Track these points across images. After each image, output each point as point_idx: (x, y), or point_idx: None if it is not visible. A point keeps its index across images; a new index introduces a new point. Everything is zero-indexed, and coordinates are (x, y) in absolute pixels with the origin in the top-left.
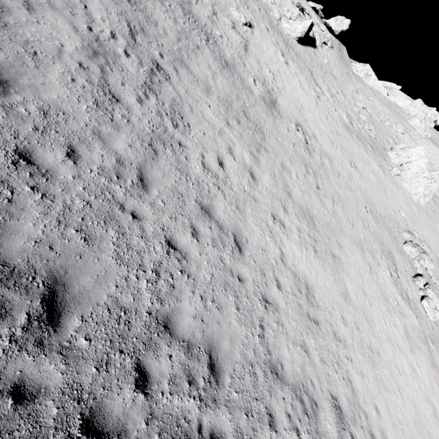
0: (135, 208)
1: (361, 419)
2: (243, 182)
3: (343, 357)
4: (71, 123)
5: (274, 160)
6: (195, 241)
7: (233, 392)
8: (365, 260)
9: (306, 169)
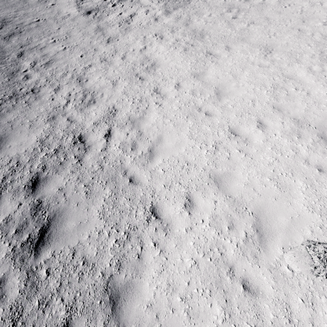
0: (63, 24)
1: (132, 131)
2: (143, 22)
3: (152, 101)
4: (60, 7)
5: (188, 11)
6: (82, 35)
7: (48, 73)
8: (266, 58)
9: (229, 10)
